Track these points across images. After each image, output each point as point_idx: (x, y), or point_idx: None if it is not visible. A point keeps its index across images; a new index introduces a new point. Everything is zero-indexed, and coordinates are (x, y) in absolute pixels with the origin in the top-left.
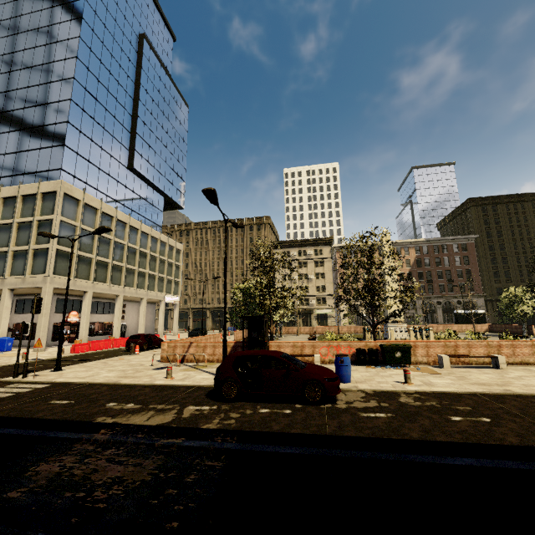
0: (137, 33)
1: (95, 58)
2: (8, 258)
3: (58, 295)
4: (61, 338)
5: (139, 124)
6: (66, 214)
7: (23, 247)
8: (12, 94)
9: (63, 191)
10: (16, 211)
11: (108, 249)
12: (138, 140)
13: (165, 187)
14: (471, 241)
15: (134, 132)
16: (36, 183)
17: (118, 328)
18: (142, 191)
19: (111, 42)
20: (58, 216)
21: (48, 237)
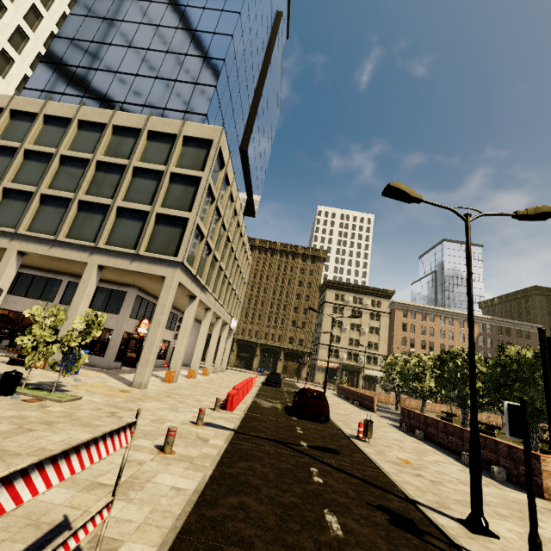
0: (276, 8)
1: (254, 6)
2: (110, 216)
3: (138, 290)
4: (478, 436)
5: (260, 104)
6: (210, 177)
7: (142, 205)
8: (142, 3)
9: (220, 144)
10: (136, 149)
11: (219, 242)
12: (256, 120)
13: (254, 186)
14: (534, 330)
15: (254, 110)
16: (178, 120)
17: (199, 357)
18: (239, 181)
19: (264, 0)
20: (209, 175)
21: (409, 197)
